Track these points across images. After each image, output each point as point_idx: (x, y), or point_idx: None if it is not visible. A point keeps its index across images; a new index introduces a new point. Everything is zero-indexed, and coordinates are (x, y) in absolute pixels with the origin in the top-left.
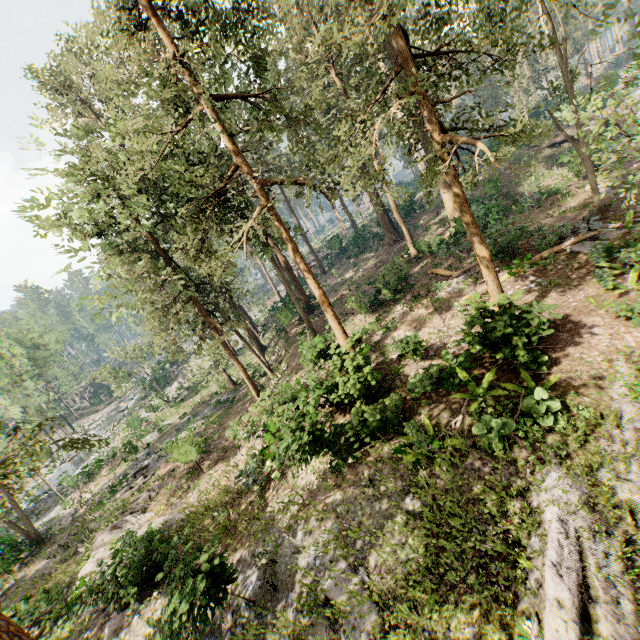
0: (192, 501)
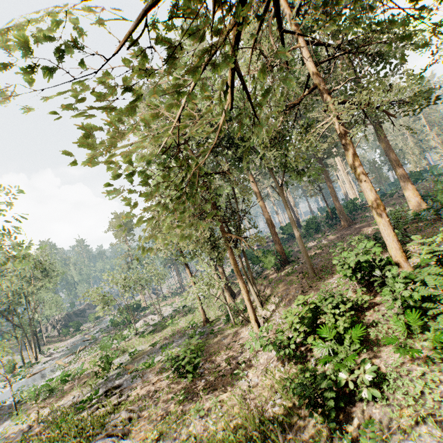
0: (194, 430)
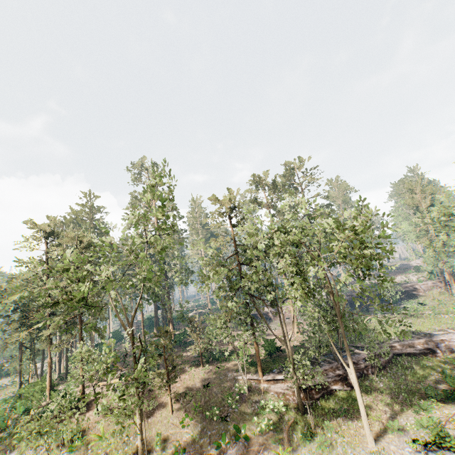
0: None
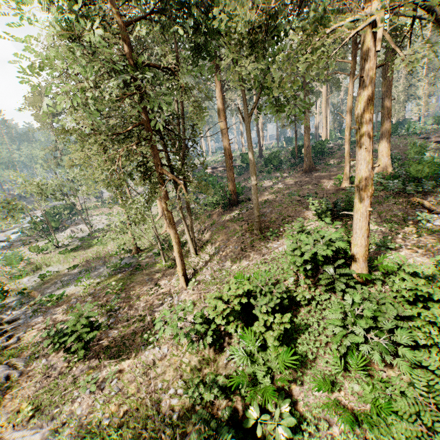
0: (77, 411)
